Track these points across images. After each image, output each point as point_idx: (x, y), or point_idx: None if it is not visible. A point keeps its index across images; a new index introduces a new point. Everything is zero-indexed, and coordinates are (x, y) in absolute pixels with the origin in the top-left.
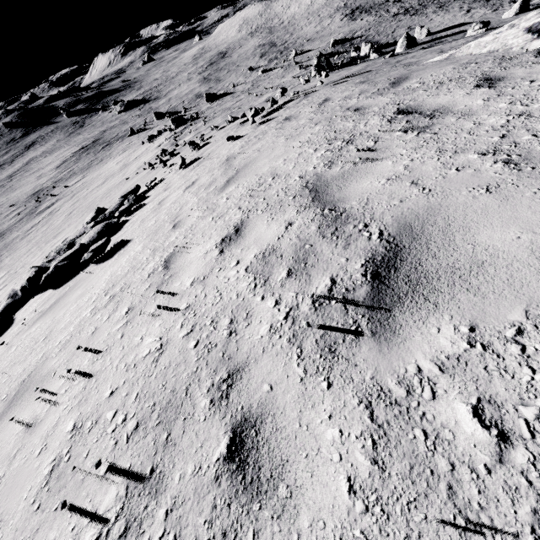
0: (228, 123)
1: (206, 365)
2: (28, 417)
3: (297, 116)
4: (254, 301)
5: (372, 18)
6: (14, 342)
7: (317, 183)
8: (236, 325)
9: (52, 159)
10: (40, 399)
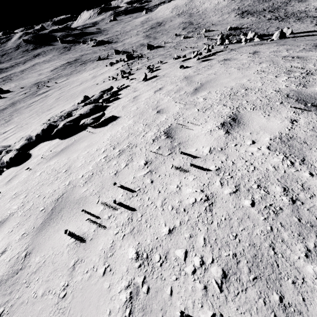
0: (174, 59)
1: (282, 227)
2: (74, 232)
3: (235, 58)
4: (302, 176)
5: (254, 18)
6: (37, 169)
7: (300, 96)
8: (295, 194)
9: (49, 65)
10: (82, 219)
